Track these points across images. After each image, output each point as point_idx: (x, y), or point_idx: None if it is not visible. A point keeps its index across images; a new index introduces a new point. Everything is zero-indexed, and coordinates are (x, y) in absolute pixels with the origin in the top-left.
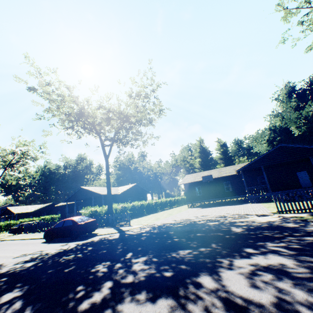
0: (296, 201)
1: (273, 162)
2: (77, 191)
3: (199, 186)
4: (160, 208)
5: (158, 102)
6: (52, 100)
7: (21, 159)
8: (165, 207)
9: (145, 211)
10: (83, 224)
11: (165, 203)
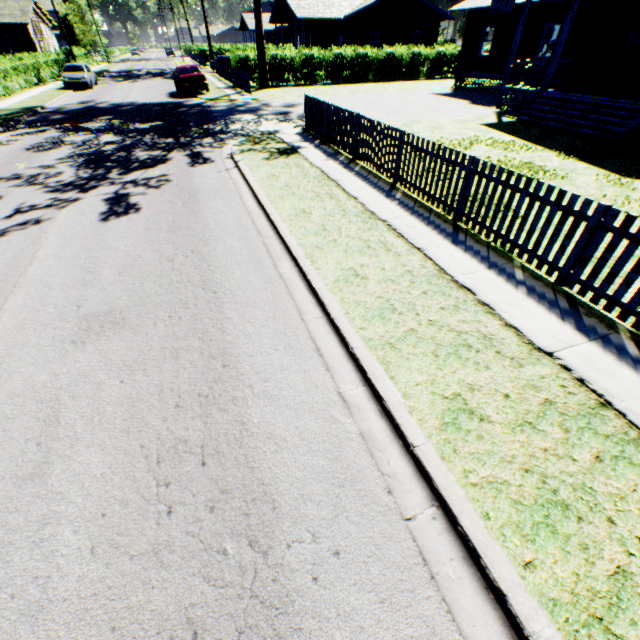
0: (513, 128)
1: None
2: (278, 1)
3: (494, 25)
4: (430, 73)
5: None
6: None
7: None
8: (452, 73)
9: (370, 73)
10: (183, 79)
11: (455, 60)
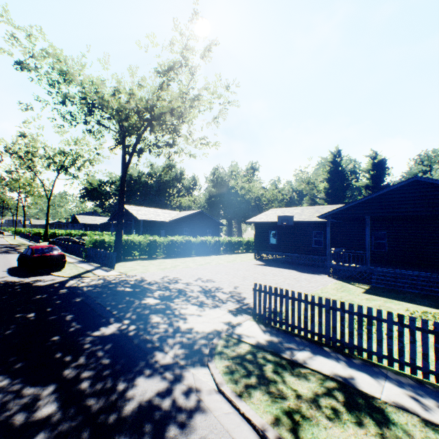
0: (392, 295)
1: (392, 211)
2: None
3: (276, 229)
4: (225, 250)
5: (220, 81)
6: (52, 81)
7: (72, 161)
8: (236, 250)
9: (193, 250)
10: (38, 257)
11: (237, 244)
